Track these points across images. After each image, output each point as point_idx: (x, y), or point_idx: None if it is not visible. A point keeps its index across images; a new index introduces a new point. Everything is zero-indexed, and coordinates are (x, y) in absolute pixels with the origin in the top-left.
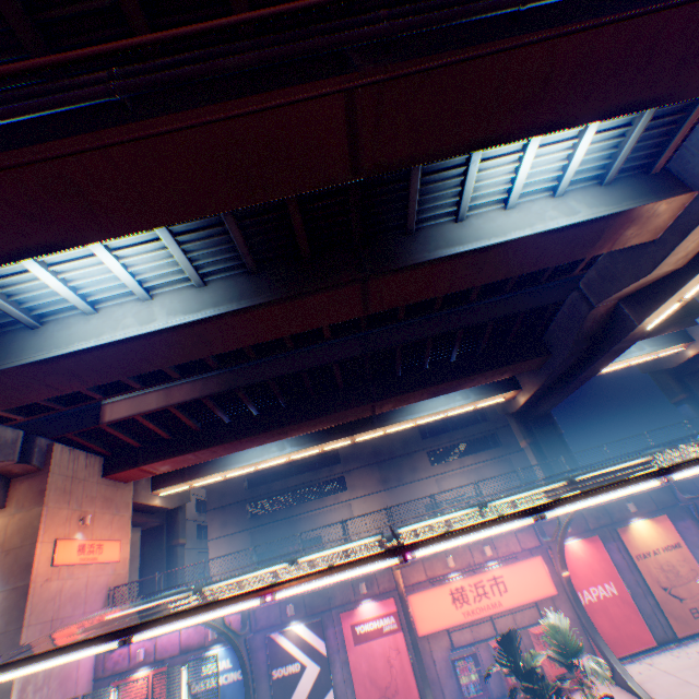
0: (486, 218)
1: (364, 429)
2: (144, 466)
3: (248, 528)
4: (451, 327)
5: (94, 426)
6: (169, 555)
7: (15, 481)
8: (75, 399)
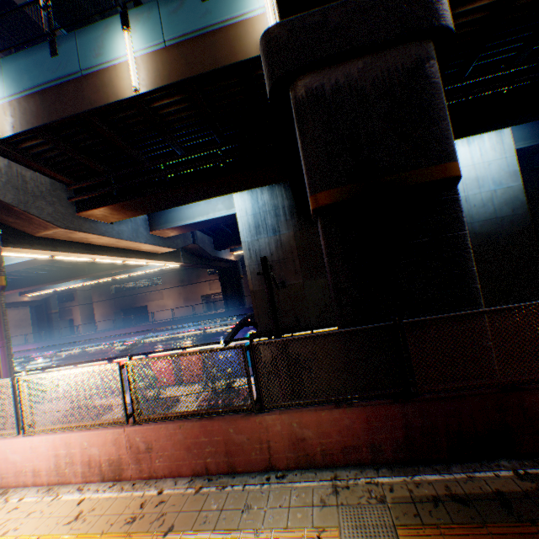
0: None
1: (115, 275)
2: None
3: (112, 298)
4: None
5: None
6: (49, 317)
7: None
8: None
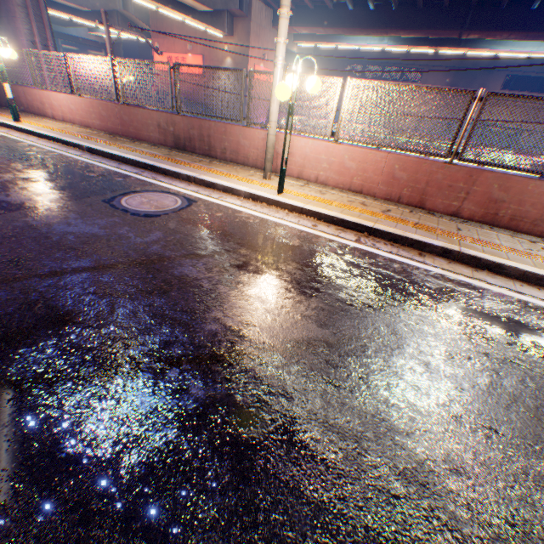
0: None
1: (448, 46)
2: (294, 29)
3: None
4: None
5: None
6: None
7: (235, 21)
8: None
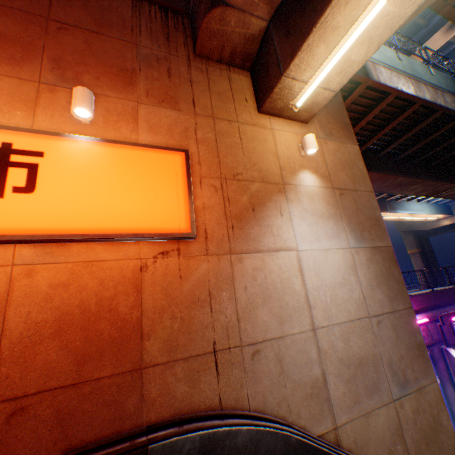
0: None
1: (382, 210)
2: None
3: None
4: None
5: (362, 78)
6: None
7: None
8: (454, 4)
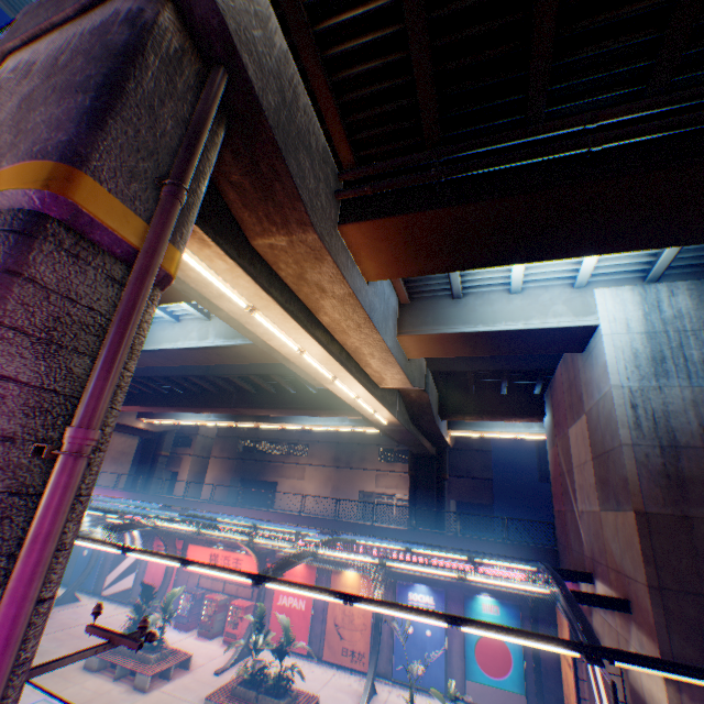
0: (163, 327)
1: (261, 420)
2: None
3: (235, 457)
4: (264, 371)
5: None
6: (154, 459)
7: None
8: None
